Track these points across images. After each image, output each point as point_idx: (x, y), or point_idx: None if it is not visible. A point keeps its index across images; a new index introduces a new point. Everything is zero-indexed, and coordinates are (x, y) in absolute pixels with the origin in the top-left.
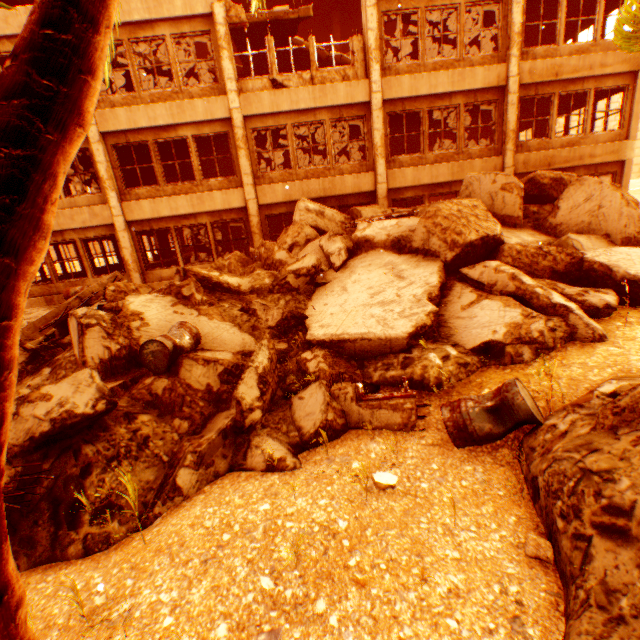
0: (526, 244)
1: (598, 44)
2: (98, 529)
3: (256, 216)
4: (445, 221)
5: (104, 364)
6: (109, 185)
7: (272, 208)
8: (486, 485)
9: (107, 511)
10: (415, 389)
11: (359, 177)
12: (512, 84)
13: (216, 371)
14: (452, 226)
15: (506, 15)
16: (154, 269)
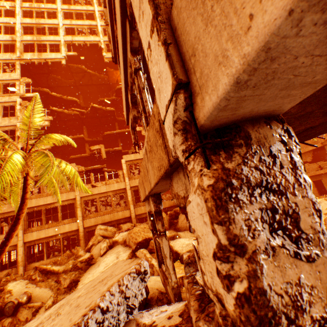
0: None
1: None
2: None
3: (82, 232)
4: (134, 234)
5: None
6: (21, 227)
7: (90, 227)
8: None
9: None
10: None
11: (124, 212)
12: None
13: (32, 310)
14: (135, 236)
15: None
16: (31, 263)
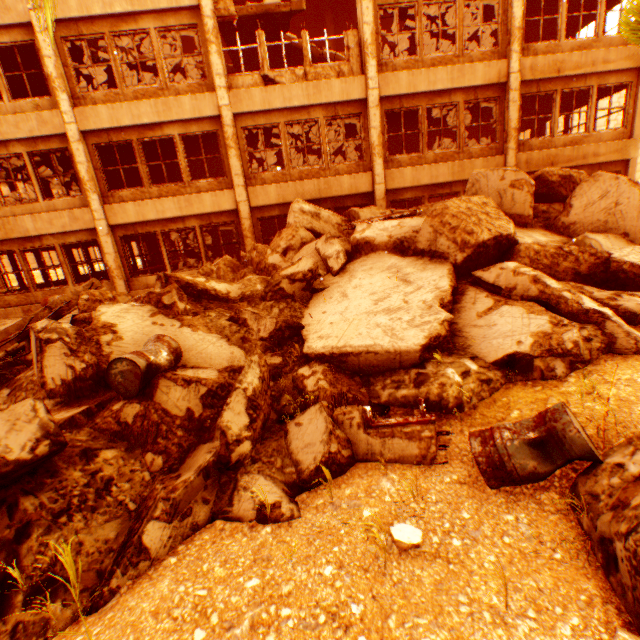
0: (544, 243)
1: (600, 40)
2: (33, 615)
3: (248, 219)
4: (454, 219)
5: (67, 386)
6: (90, 187)
7: (265, 210)
8: (536, 543)
9: (48, 588)
10: (431, 411)
11: (356, 177)
12: (513, 81)
13: (198, 393)
14: (462, 225)
15: (506, 9)
16: (140, 276)
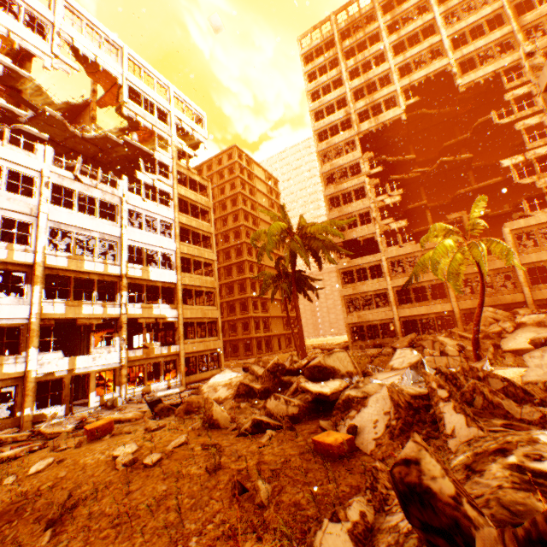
0: None
1: None
2: None
3: (457, 314)
4: None
5: None
6: (393, 304)
7: (465, 310)
8: None
9: None
10: None
11: (513, 295)
12: None
13: None
14: None
15: None
16: None
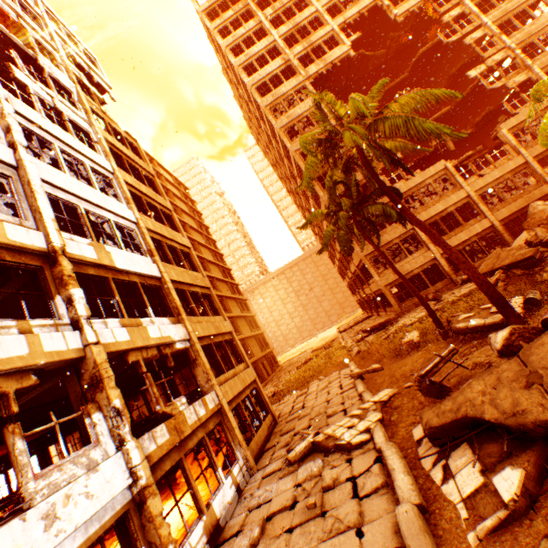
0: None
1: None
2: None
3: (499, 226)
4: None
5: None
6: (427, 242)
7: (503, 220)
8: None
9: None
10: None
11: (539, 189)
12: None
13: None
14: None
15: None
16: (458, 271)
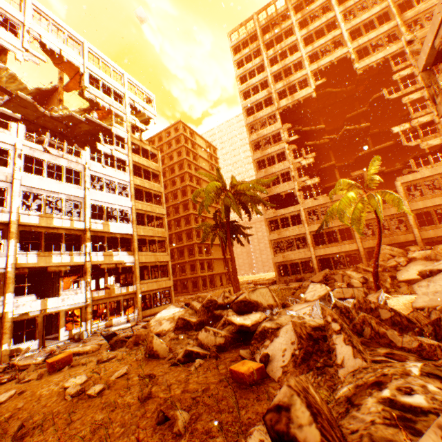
0: None
1: None
2: None
3: (362, 252)
4: (440, 250)
5: None
6: (310, 245)
7: (368, 249)
8: None
9: None
10: None
11: (405, 235)
12: None
13: None
14: None
15: None
16: None
